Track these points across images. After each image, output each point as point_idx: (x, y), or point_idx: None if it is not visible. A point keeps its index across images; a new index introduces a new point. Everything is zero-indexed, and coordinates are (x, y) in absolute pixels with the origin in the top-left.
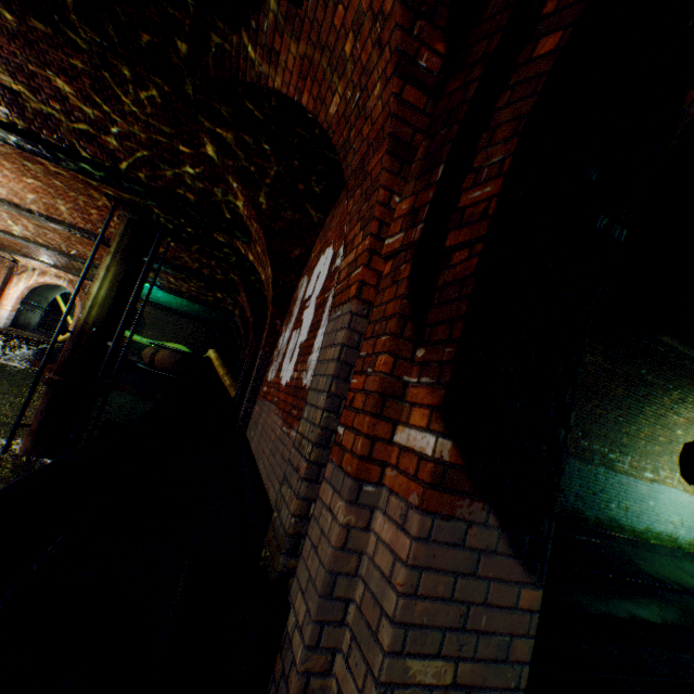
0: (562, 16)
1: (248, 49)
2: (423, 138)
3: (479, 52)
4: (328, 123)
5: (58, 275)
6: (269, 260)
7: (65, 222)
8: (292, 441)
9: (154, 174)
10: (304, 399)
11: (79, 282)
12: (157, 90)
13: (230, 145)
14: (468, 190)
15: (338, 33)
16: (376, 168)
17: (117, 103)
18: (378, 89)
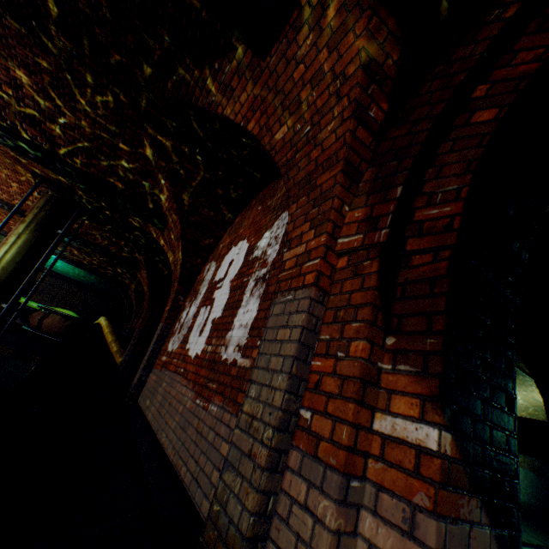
0: (494, 99)
1: (207, 82)
2: (368, 166)
3: (422, 113)
4: (271, 145)
5: None
6: (181, 245)
7: None
8: (212, 416)
9: (89, 161)
10: (225, 373)
11: None
12: (113, 97)
13: (166, 151)
14: (423, 208)
15: (296, 83)
16: (328, 182)
17: (71, 100)
18: (333, 125)
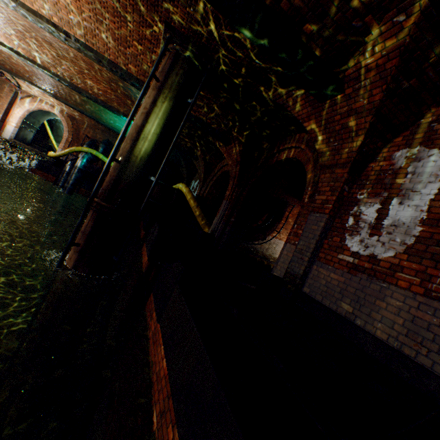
0: None
1: None
2: None
3: None
4: None
5: (51, 104)
6: (367, 123)
7: (97, 52)
8: None
9: None
10: None
11: (131, 113)
12: None
13: None
14: None
15: None
16: None
17: None
18: None
